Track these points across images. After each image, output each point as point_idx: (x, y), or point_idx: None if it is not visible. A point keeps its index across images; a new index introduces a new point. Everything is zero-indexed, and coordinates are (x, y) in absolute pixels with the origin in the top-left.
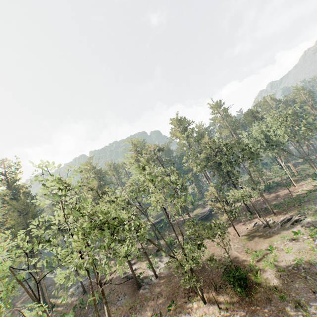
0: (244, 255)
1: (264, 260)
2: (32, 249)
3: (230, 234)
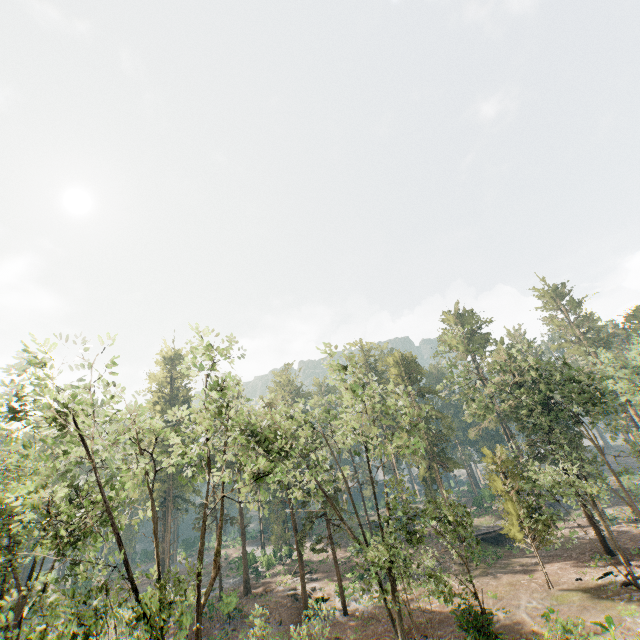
0: (541, 622)
1: (572, 636)
2: (169, 489)
3: (534, 581)
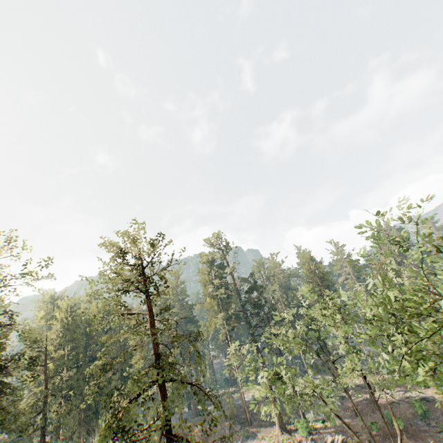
0: None
1: None
2: None
3: None
